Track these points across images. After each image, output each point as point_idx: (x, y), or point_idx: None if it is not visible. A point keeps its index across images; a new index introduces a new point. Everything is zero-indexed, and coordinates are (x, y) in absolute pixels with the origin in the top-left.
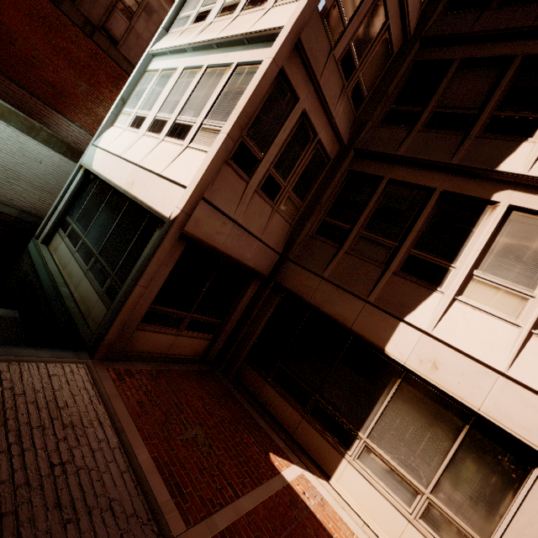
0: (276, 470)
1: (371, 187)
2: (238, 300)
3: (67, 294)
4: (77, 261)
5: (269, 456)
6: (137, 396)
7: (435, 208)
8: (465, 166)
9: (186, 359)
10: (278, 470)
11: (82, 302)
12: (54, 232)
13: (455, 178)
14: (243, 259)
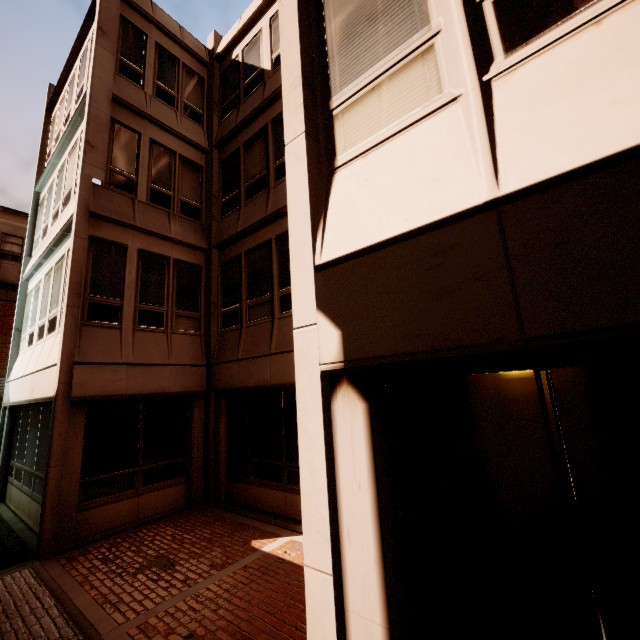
0: (254, 550)
1: (237, 267)
2: (190, 429)
3: (21, 528)
4: (25, 492)
5: (250, 544)
6: (89, 565)
7: (278, 252)
8: (274, 212)
9: (166, 515)
10: (258, 549)
11: (35, 524)
12: (5, 484)
13: (277, 223)
14: (162, 389)
